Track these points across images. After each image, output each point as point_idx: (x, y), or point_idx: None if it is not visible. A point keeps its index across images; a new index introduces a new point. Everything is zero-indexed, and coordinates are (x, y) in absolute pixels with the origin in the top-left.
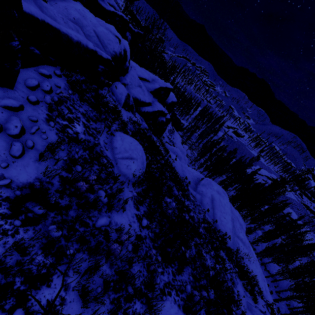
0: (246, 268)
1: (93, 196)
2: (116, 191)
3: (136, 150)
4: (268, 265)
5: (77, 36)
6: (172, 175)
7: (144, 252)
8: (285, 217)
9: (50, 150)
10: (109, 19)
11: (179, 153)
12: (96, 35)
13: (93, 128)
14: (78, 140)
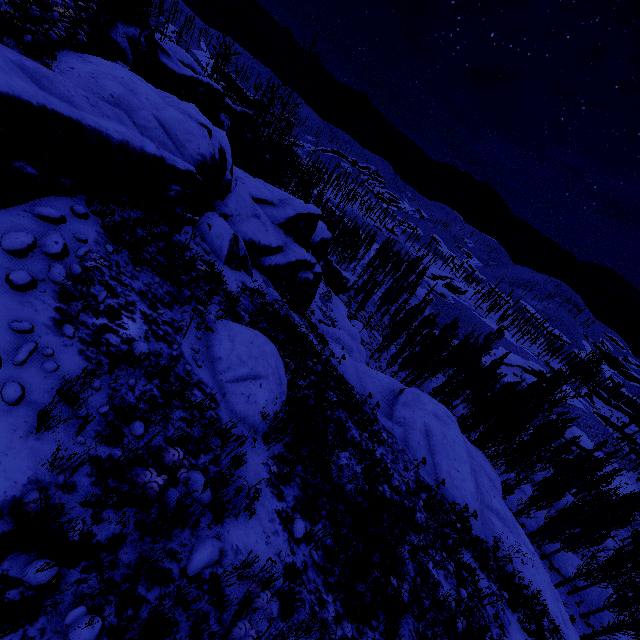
0: (518, 579)
1: (176, 491)
2: (230, 464)
3: (264, 356)
4: (555, 557)
5: (119, 132)
6: (340, 396)
7: (308, 607)
8: (569, 447)
9: (66, 399)
10: (183, 92)
11: (347, 340)
12: (161, 126)
13: (165, 322)
14: (134, 357)
